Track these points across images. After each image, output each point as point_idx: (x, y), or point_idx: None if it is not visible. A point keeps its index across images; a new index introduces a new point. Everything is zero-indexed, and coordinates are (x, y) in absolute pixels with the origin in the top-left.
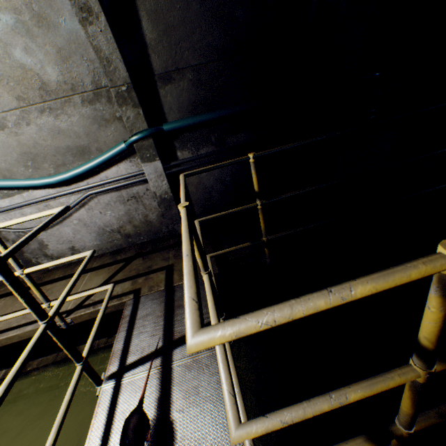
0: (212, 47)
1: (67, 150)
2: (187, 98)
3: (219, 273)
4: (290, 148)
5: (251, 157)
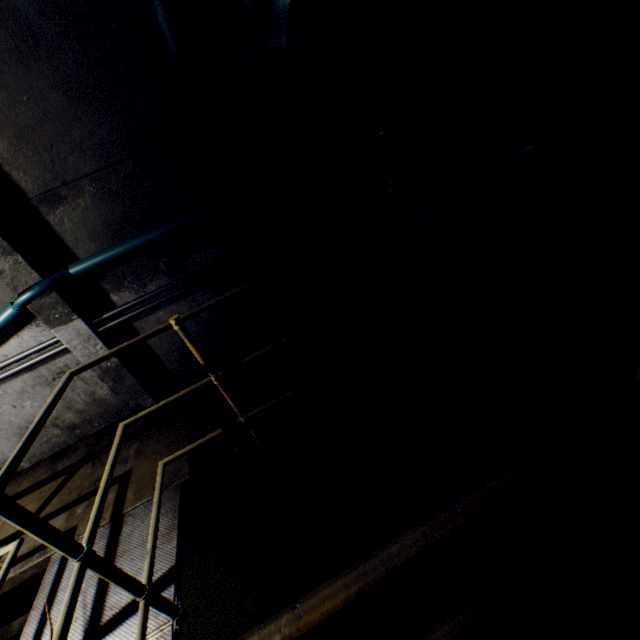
0: (111, 143)
1: None
2: (99, 219)
3: (190, 478)
4: (232, 297)
5: (174, 324)
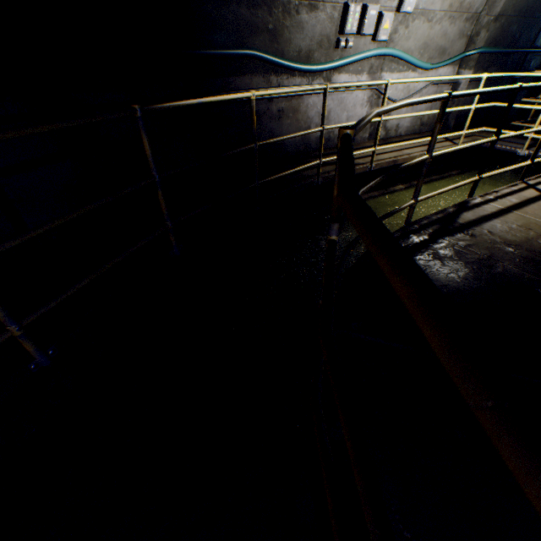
0: (518, 8)
1: (439, 49)
2: (492, 35)
3: None
4: None
5: None
